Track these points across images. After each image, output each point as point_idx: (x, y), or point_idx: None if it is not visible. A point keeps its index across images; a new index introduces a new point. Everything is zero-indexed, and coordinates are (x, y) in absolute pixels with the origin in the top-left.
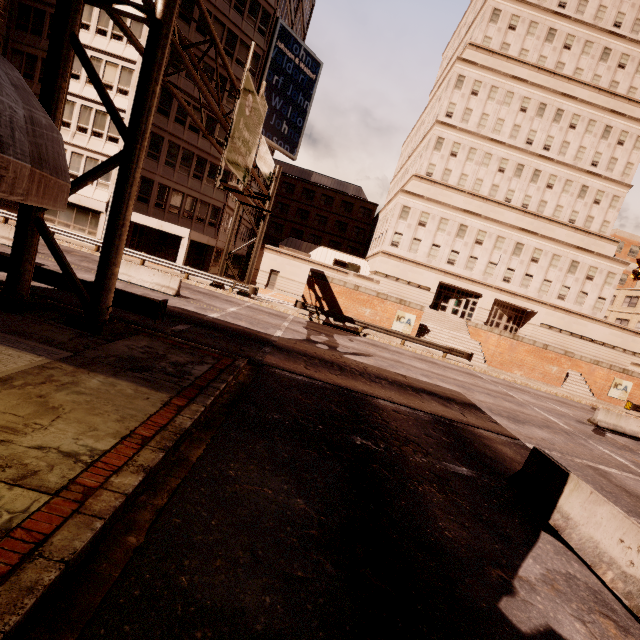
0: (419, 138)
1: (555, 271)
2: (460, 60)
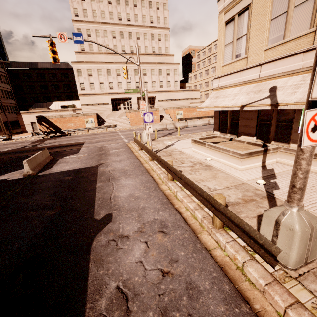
0: None
1: (154, 76)
2: None
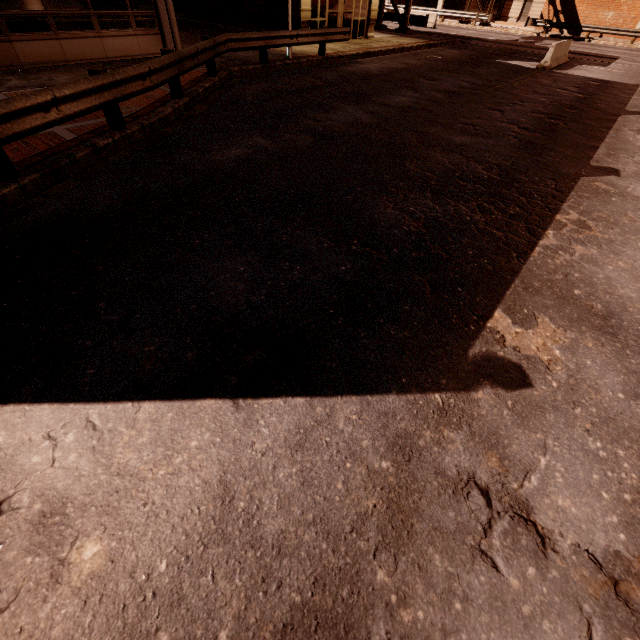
0: None
1: None
2: None
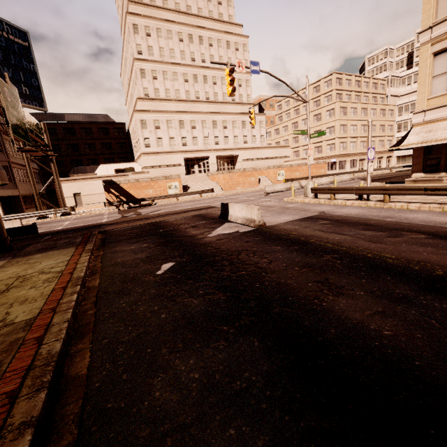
0: (129, 71)
1: (237, 130)
2: (129, 14)
